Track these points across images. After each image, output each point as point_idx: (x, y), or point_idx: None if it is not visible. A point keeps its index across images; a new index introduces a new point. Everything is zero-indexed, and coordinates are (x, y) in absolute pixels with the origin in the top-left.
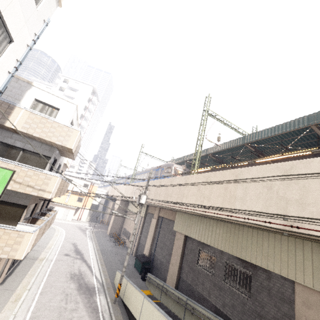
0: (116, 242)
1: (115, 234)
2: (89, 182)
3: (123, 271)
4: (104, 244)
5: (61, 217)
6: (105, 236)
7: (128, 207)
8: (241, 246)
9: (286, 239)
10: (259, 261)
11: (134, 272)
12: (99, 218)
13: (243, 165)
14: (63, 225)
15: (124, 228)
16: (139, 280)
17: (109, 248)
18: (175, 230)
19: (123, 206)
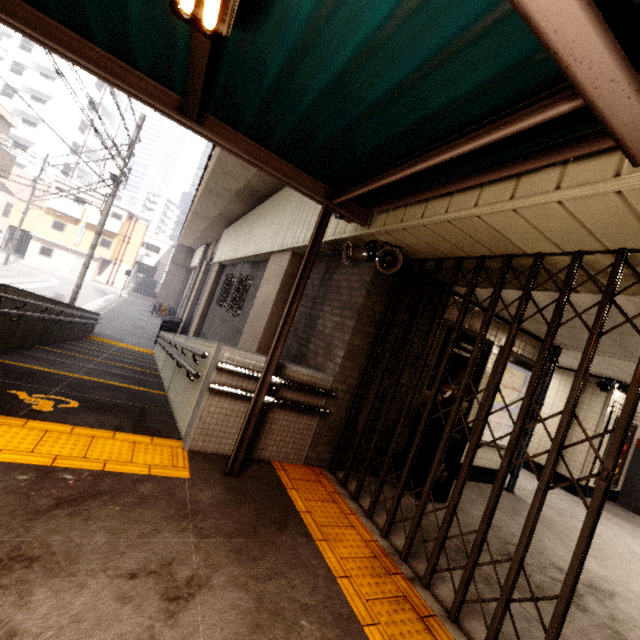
0: (153, 310)
1: (167, 307)
2: (124, 210)
3: (73, 291)
4: (129, 310)
5: (70, 271)
6: (145, 307)
7: (192, 260)
8: (250, 238)
9: (286, 192)
10: (254, 248)
11: (150, 337)
12: (154, 290)
13: None
14: (65, 279)
15: (182, 299)
16: (149, 343)
17: (134, 315)
18: (213, 261)
19: (182, 258)
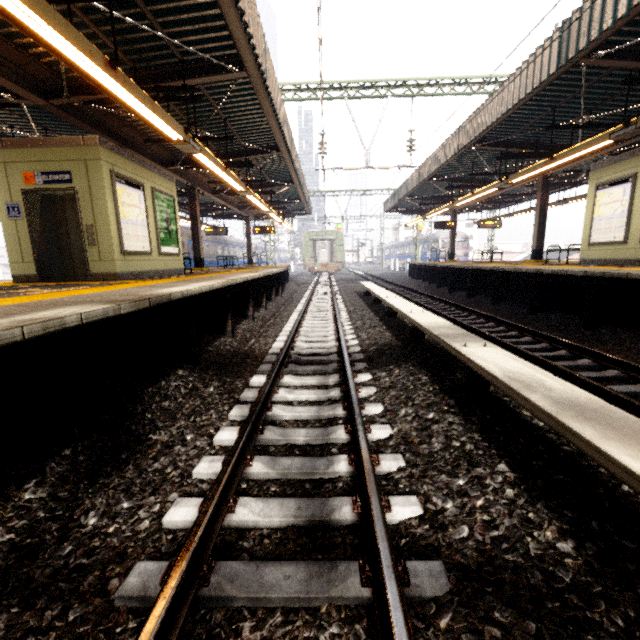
0: None
1: None
2: None
3: None
4: None
5: None
6: None
7: None
8: None
9: None
10: None
11: None
12: None
13: (198, 183)
14: None
15: None
16: None
17: None
18: None
19: None
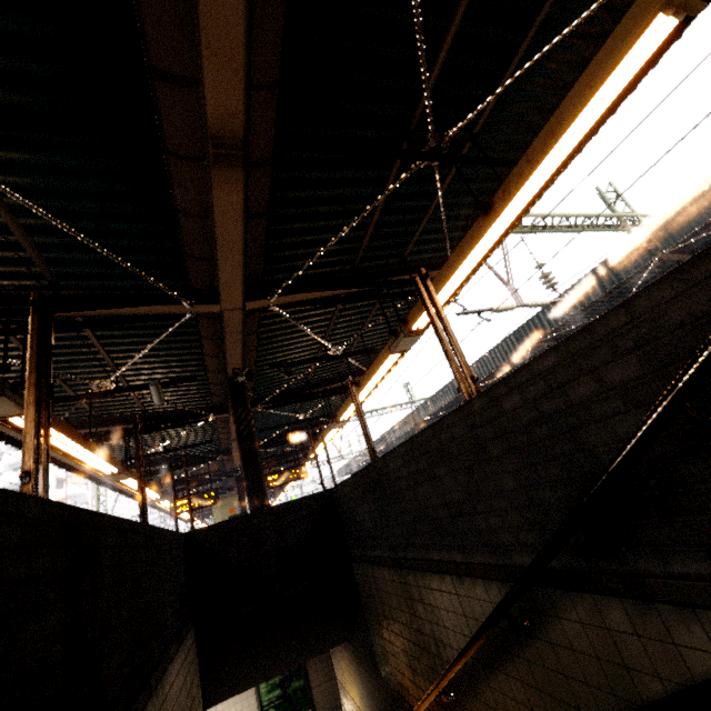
0: None
1: None
2: None
3: None
4: None
5: None
6: None
7: None
8: None
9: None
10: None
11: None
12: None
13: None
14: None
15: None
16: None
17: None
18: None
19: None
